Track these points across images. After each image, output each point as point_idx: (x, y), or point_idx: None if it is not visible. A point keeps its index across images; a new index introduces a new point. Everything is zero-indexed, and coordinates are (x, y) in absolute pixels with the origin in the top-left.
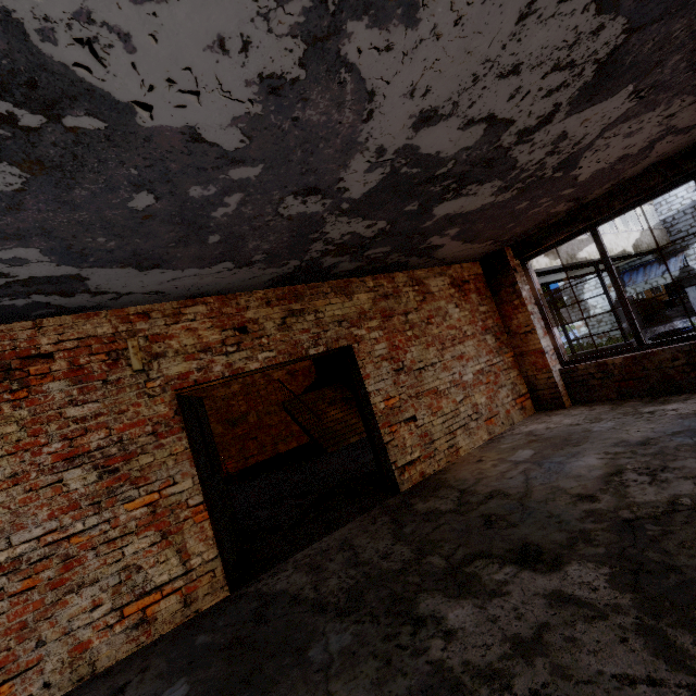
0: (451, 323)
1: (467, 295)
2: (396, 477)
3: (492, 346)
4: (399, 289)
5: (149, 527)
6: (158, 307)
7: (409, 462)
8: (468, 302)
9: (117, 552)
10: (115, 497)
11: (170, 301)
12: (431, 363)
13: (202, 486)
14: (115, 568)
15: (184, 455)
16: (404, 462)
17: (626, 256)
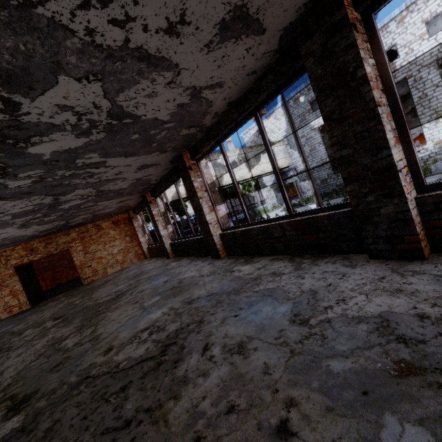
0: (110, 236)
1: (119, 225)
2: (82, 281)
3: (128, 240)
4: (89, 229)
5: (10, 295)
6: (8, 248)
7: (87, 277)
8: (119, 228)
9: (3, 300)
10: (2, 289)
11: (11, 247)
12: (99, 249)
13: (25, 286)
14: (3, 302)
15: (18, 280)
16: (85, 277)
17: (259, 175)
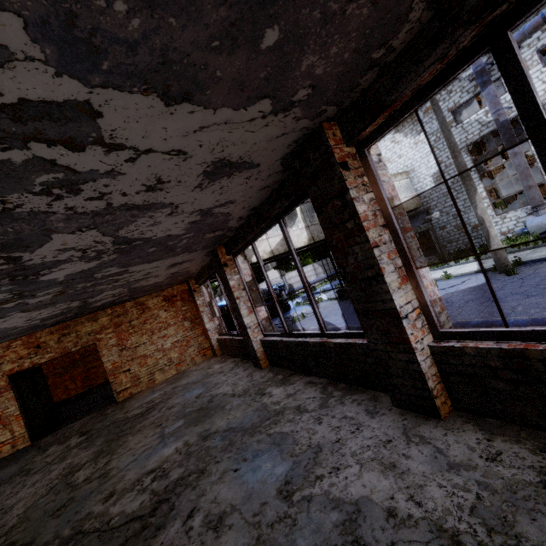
0: (160, 320)
1: (174, 303)
2: (115, 396)
3: (188, 327)
4: (128, 310)
5: None
6: (0, 345)
7: (124, 389)
8: (174, 307)
9: None
10: None
11: (5, 342)
12: (143, 343)
13: (25, 407)
14: None
15: (12, 398)
16: (120, 389)
17: None
